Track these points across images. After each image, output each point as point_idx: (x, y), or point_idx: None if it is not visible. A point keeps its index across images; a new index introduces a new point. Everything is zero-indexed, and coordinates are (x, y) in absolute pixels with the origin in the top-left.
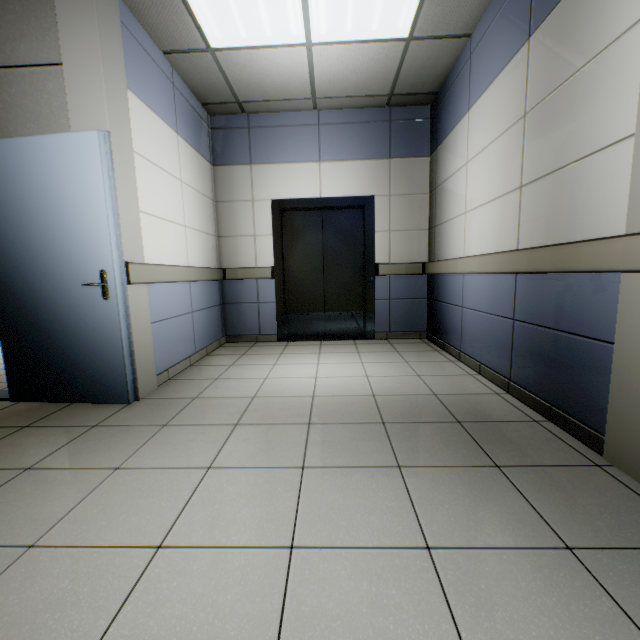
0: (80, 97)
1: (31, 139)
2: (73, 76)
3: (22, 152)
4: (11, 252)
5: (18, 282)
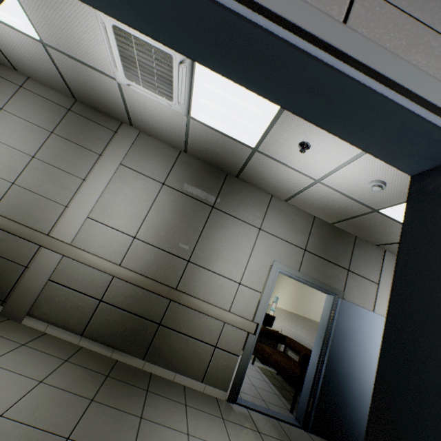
0: (381, 299)
1: (369, 311)
2: (381, 290)
3: (363, 314)
4: (342, 352)
5: (340, 368)
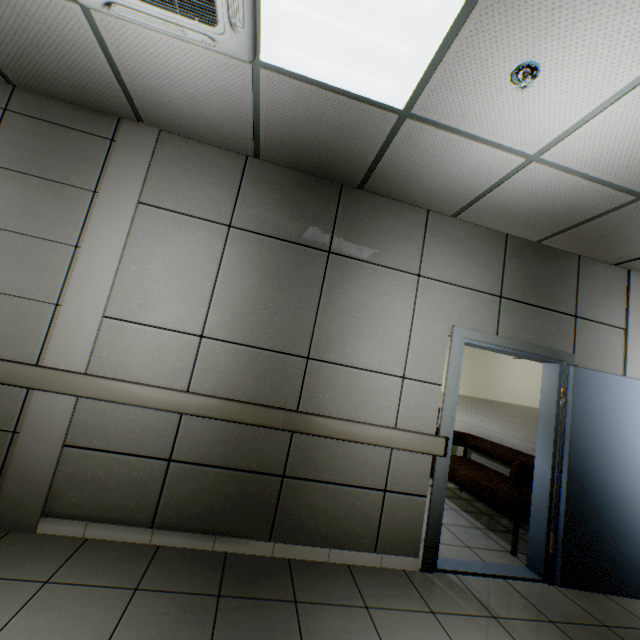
0: (634, 353)
1: (622, 378)
2: (632, 339)
3: (614, 385)
4: (589, 453)
5: (590, 478)
